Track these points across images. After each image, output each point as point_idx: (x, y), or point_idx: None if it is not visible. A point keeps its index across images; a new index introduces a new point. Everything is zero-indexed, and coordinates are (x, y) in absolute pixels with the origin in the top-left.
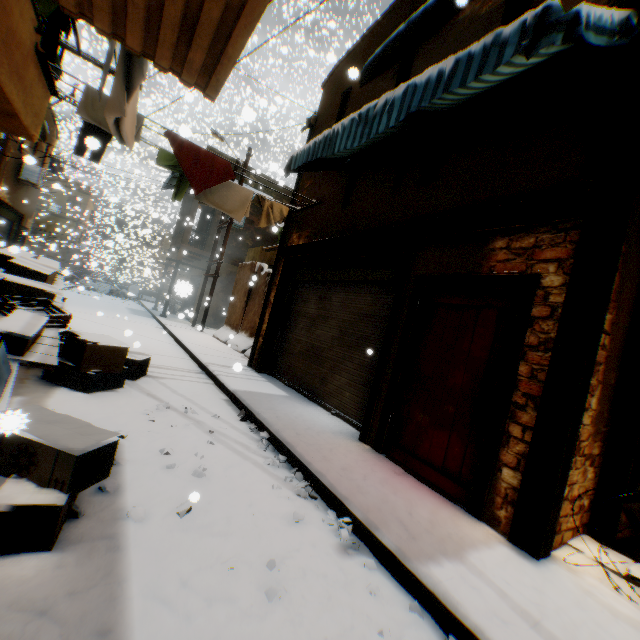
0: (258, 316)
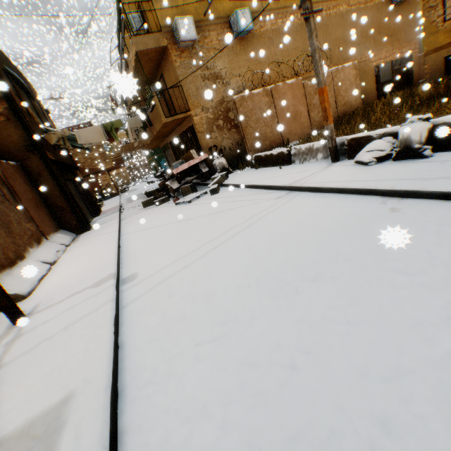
0: (28, 221)
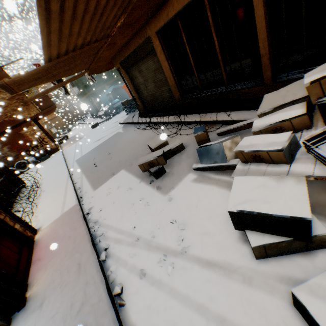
0: None
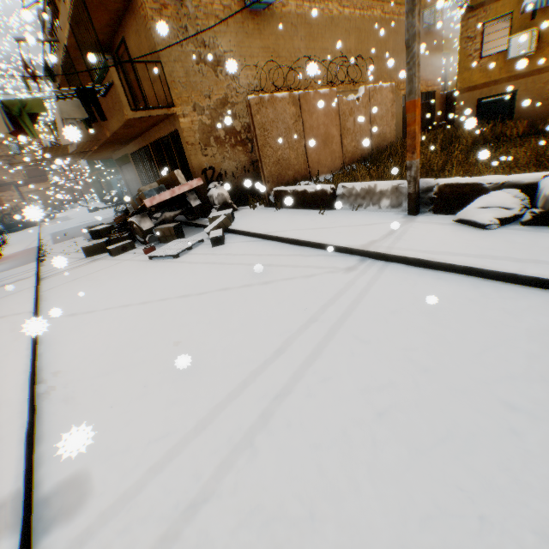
0: None
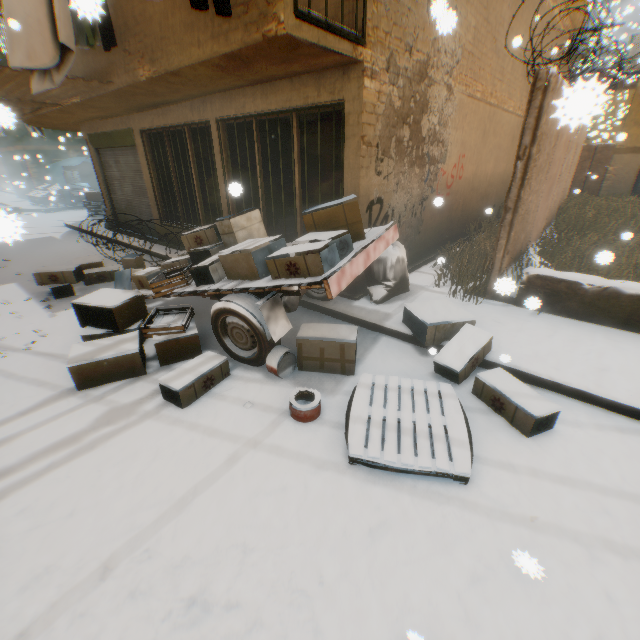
0: None
